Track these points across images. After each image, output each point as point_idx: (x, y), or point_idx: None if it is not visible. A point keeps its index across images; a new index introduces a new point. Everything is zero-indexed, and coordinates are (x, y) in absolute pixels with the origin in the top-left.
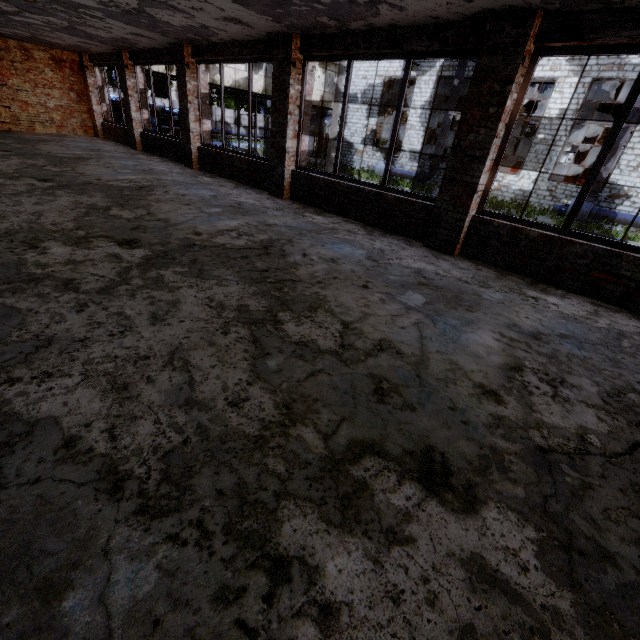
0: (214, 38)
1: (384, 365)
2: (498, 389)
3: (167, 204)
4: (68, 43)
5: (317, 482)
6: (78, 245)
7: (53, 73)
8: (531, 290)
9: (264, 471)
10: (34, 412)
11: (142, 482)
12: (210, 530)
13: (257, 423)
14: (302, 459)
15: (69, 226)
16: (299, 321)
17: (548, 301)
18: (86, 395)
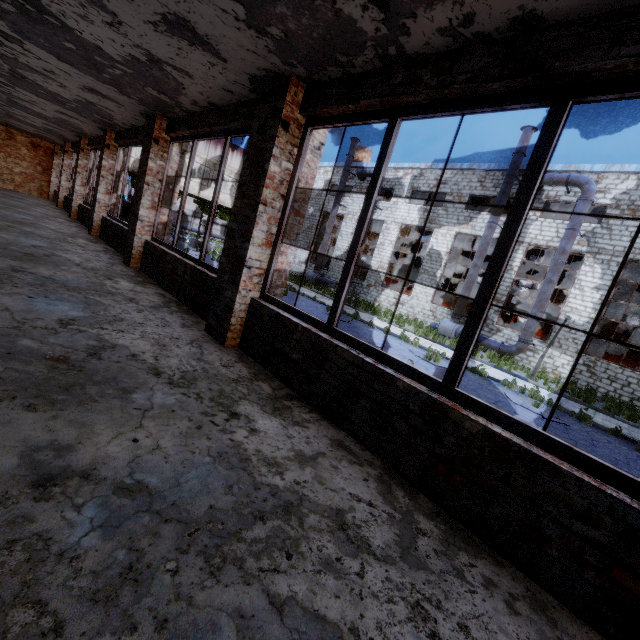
0: (87, 132)
1: None
2: None
3: None
4: (34, 132)
5: None
6: None
7: (28, 151)
8: (127, 280)
9: None
10: None
11: None
12: None
13: None
14: None
15: None
16: None
17: (117, 282)
18: None
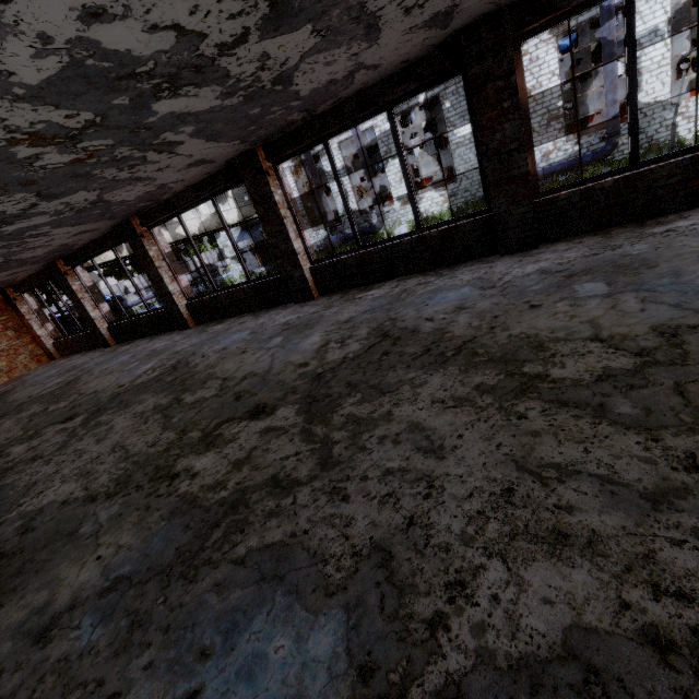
0: (166, 195)
1: None
2: None
3: (225, 363)
4: None
5: None
6: (214, 445)
7: None
8: (651, 228)
9: None
10: (539, 639)
11: None
12: None
13: None
14: None
15: (171, 437)
16: (554, 363)
17: (683, 226)
18: (545, 574)
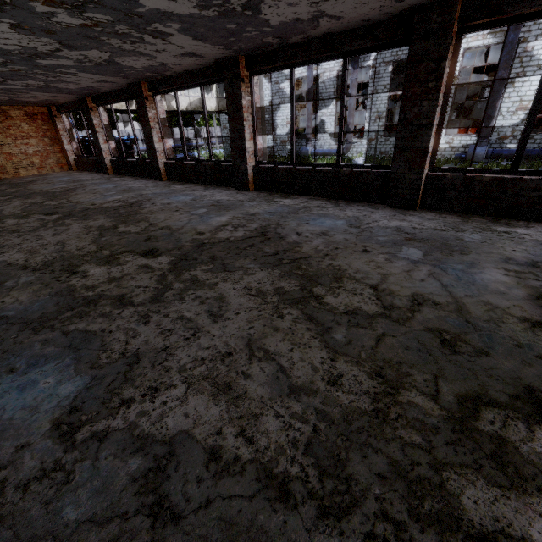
0: (168, 72)
1: (432, 317)
2: (541, 319)
3: (160, 214)
4: (40, 99)
5: (458, 445)
6: (110, 263)
7: (28, 126)
8: (498, 226)
9: (404, 445)
10: (164, 430)
11: (304, 482)
12: (399, 520)
13: (365, 397)
14: (429, 425)
15: (92, 248)
16: (334, 292)
17: (519, 233)
18: (199, 402)
